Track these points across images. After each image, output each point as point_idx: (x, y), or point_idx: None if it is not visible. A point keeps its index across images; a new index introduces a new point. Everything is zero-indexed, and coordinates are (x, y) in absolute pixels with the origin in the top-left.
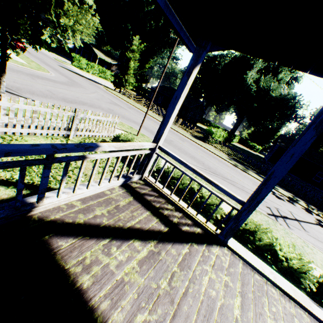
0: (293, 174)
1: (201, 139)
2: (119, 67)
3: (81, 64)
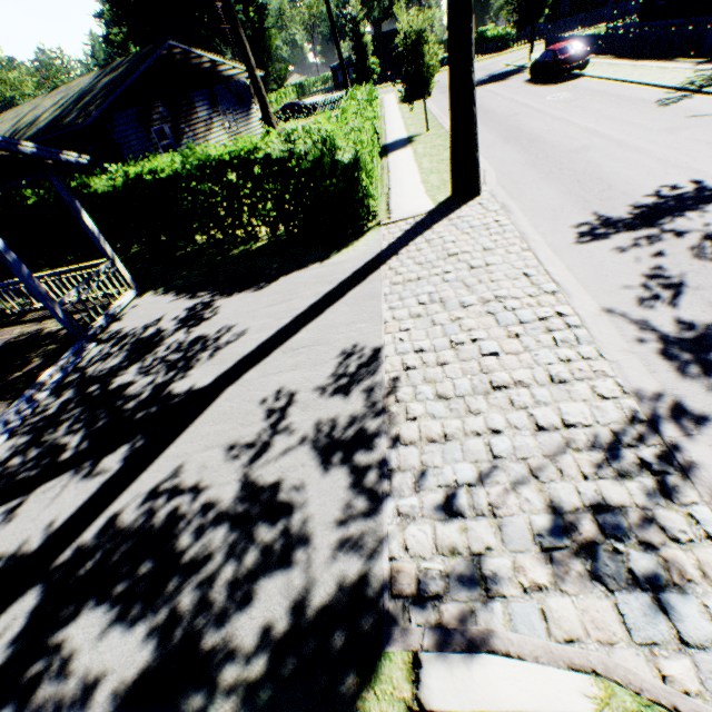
0: (578, 15)
1: (501, 51)
2: (359, 56)
3: (273, 107)
